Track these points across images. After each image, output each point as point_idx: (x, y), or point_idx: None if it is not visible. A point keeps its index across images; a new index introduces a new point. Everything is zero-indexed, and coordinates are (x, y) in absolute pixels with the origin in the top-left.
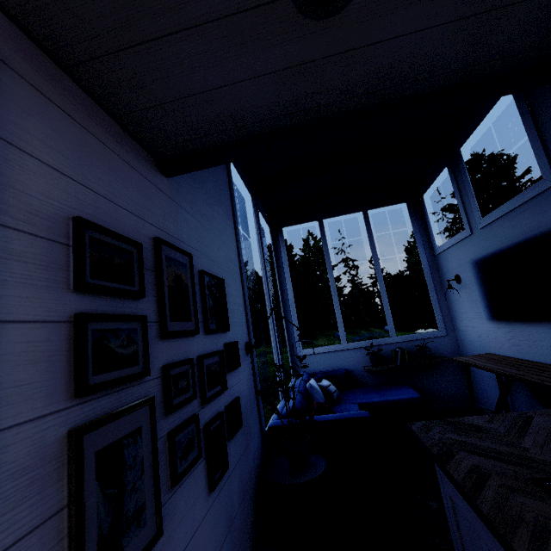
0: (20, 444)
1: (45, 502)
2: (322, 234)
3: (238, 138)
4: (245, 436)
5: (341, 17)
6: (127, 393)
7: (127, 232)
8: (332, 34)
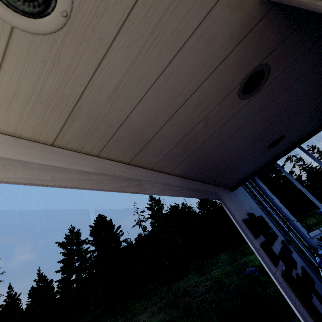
0: (278, 278)
1: (291, 293)
2: (276, 165)
3: (253, 172)
4: (318, 286)
5: (280, 143)
6: (279, 265)
7: (245, 217)
8: (278, 145)
